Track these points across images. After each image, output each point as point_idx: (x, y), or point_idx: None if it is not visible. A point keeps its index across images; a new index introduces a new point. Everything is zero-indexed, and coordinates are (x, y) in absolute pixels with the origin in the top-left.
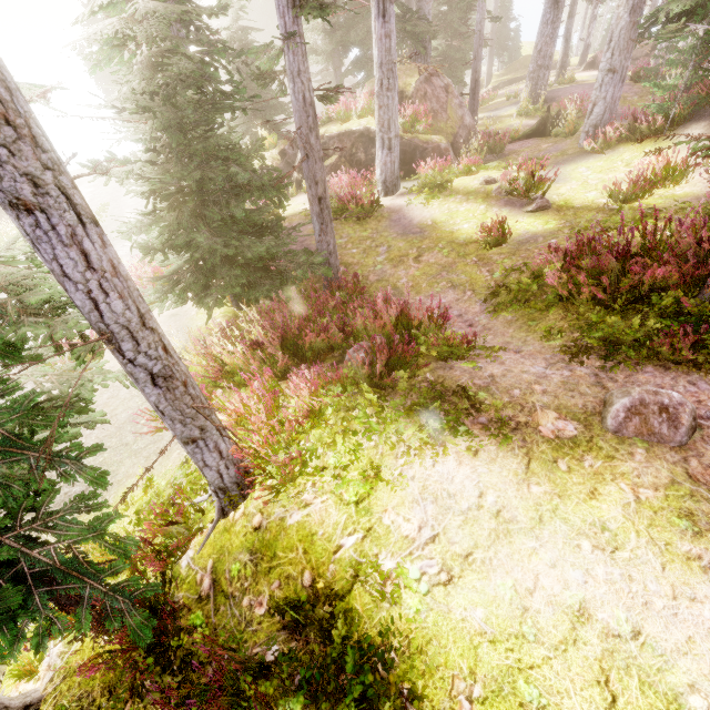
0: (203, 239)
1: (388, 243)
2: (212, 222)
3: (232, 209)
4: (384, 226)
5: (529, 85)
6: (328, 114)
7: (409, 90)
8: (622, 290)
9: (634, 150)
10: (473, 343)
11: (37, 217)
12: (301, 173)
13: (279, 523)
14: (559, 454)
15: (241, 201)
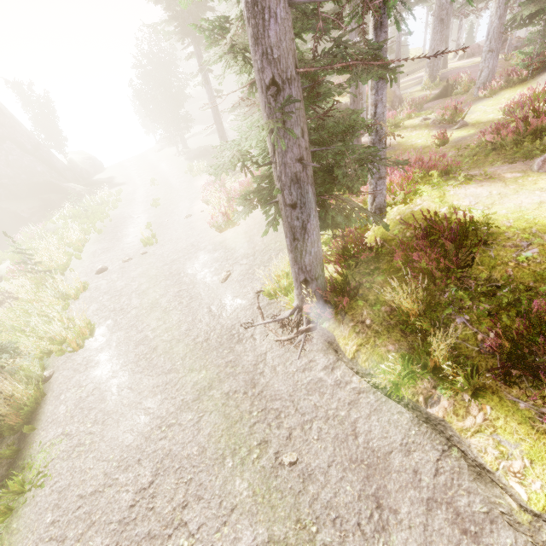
0: None
1: None
2: None
3: None
4: None
5: (428, 71)
6: None
7: None
8: (528, 132)
9: (510, 92)
10: None
11: (383, 81)
12: None
13: (410, 211)
14: (517, 179)
15: None
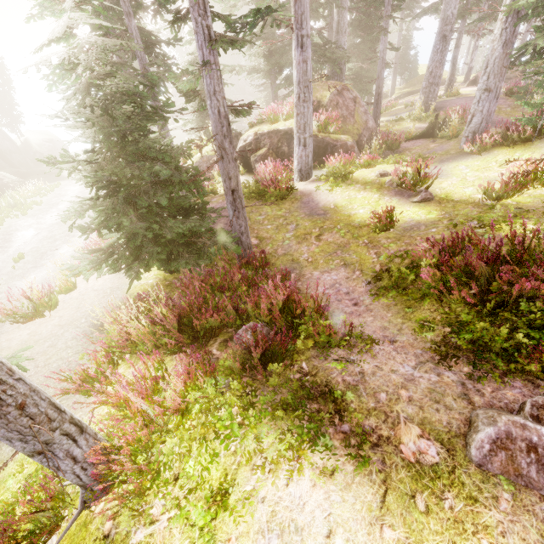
0: (129, 223)
1: (297, 222)
2: (141, 208)
3: (158, 197)
4: (295, 207)
5: (422, 98)
6: (262, 117)
7: (325, 100)
8: (491, 295)
9: (506, 153)
10: (354, 324)
11: None
12: (239, 160)
13: (123, 538)
14: (418, 486)
15: (166, 191)
